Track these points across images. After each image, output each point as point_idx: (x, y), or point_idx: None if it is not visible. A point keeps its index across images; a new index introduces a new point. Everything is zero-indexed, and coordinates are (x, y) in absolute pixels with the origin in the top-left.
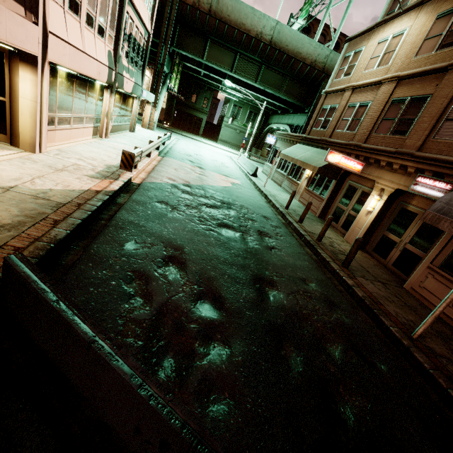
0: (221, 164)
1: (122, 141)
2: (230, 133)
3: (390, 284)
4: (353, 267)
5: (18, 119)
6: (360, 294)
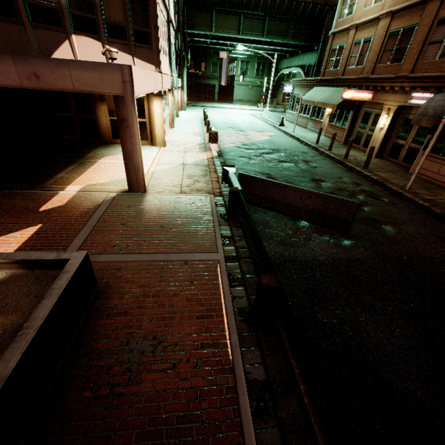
0: (251, 123)
1: (183, 127)
2: (243, 91)
3: (398, 172)
4: (371, 168)
5: (154, 130)
6: (375, 178)
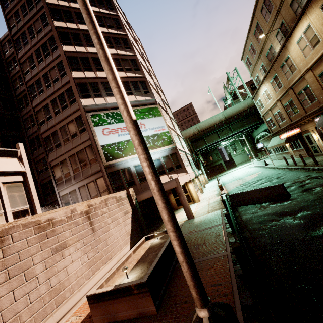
0: (247, 172)
1: (208, 190)
2: (239, 157)
3: None
4: None
5: (193, 196)
6: (321, 168)
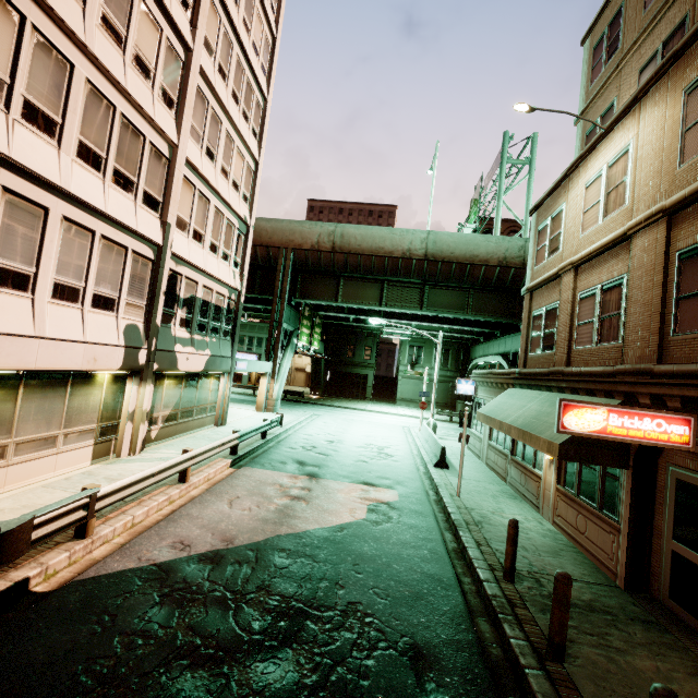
0: (375, 452)
1: (165, 454)
2: (413, 386)
3: None
4: None
5: None
6: None
